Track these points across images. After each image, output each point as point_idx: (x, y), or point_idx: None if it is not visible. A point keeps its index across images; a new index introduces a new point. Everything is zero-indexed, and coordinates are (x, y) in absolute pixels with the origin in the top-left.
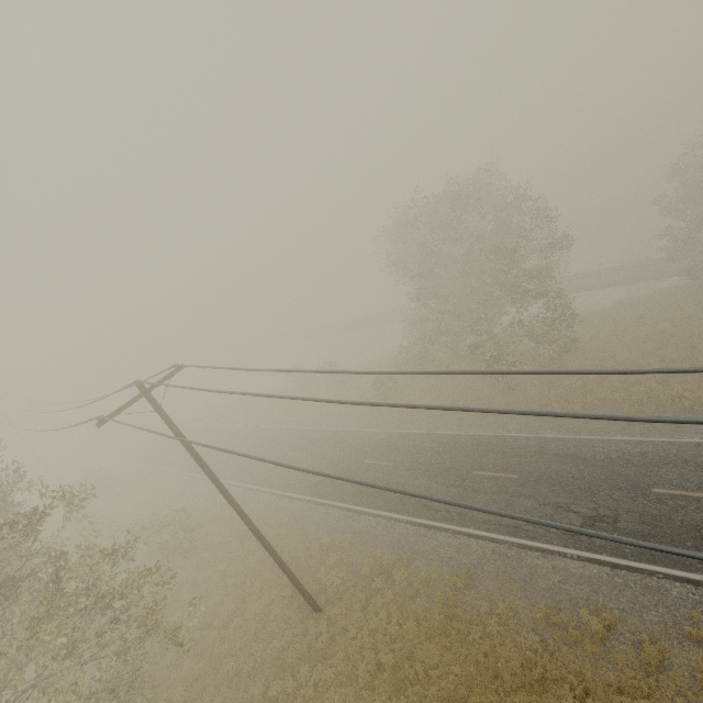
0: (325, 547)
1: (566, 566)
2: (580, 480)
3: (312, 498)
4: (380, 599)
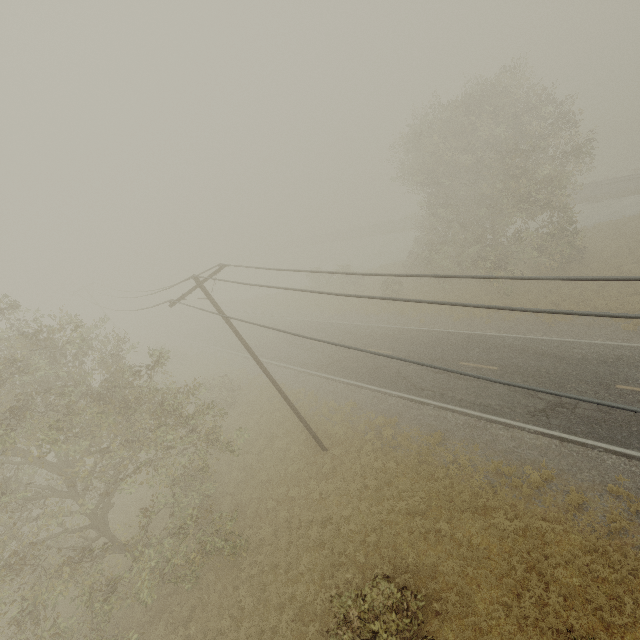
0: (332, 409)
1: (522, 437)
2: (552, 374)
3: (324, 374)
4: (371, 446)
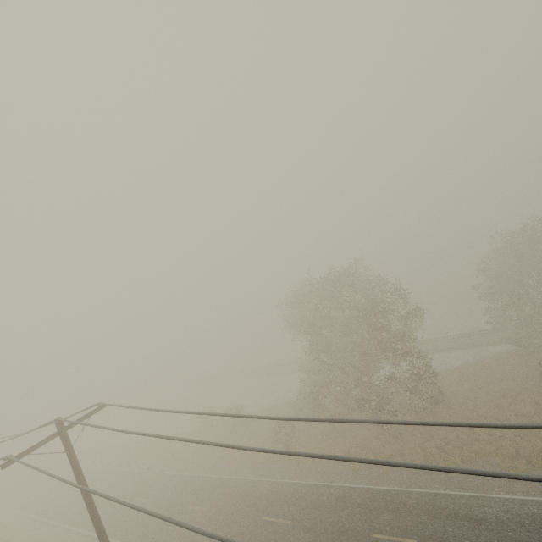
0: None
1: None
2: None
3: None
4: None
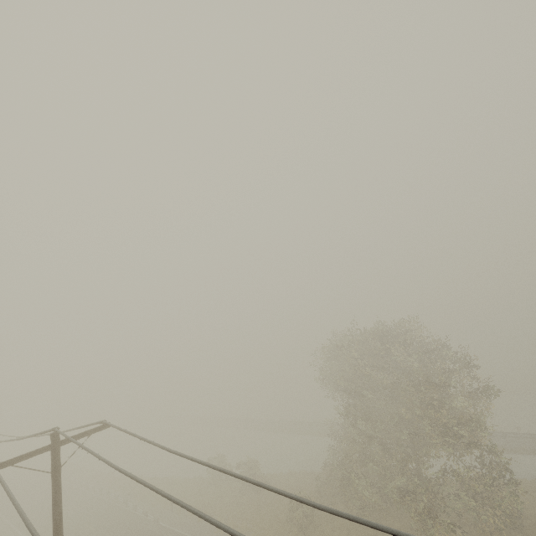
0: None
1: None
2: None
3: None
4: None
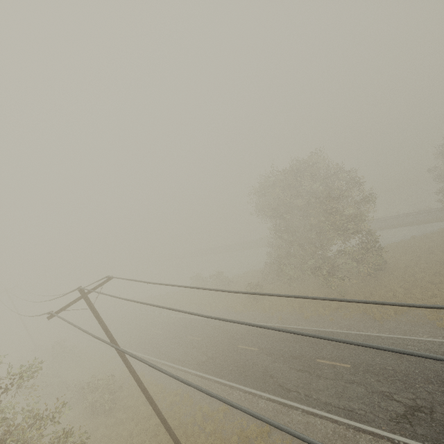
0: (206, 415)
1: None
2: (399, 373)
3: (200, 372)
4: None
